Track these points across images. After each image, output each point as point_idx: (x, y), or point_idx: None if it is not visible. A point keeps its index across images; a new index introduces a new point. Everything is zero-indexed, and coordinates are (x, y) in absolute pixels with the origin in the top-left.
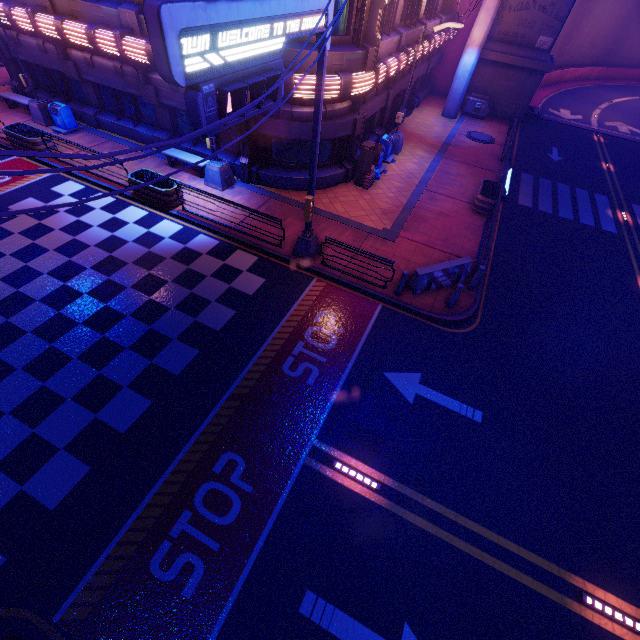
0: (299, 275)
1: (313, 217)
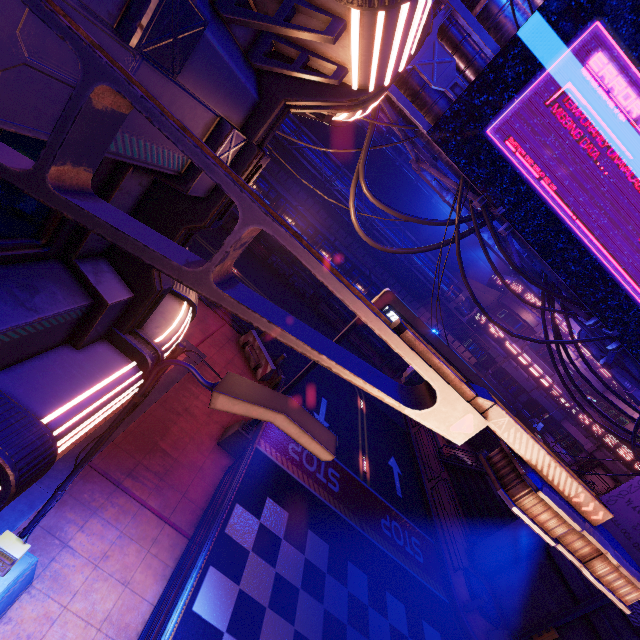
0: (256, 460)
1: (160, 413)
